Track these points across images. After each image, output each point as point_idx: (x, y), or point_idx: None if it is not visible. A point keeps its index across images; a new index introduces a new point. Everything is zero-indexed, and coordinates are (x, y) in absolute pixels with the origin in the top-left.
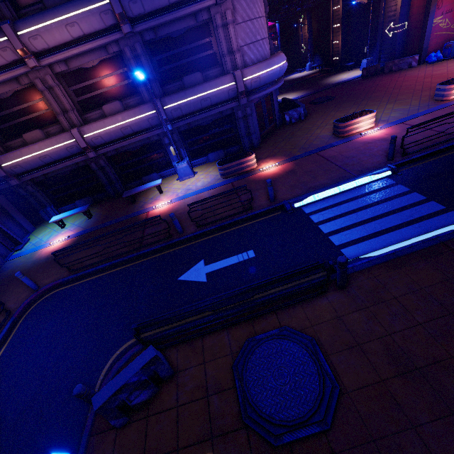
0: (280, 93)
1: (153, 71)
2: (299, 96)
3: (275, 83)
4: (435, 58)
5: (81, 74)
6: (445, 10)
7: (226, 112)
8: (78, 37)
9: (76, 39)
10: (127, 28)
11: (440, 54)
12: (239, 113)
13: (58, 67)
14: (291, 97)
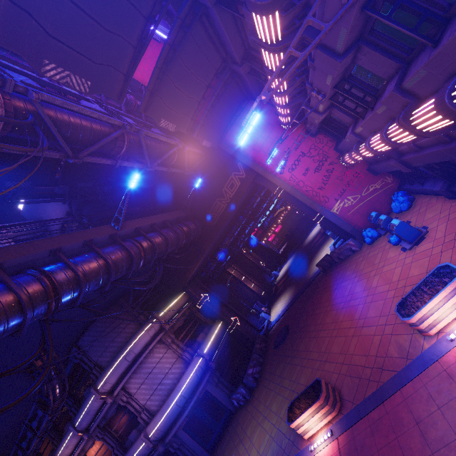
0: (285, 288)
1: (114, 439)
2: (281, 312)
3: (185, 407)
4: (368, 239)
5: (92, 450)
6: (336, 196)
7: (165, 447)
8: (75, 445)
9: (76, 445)
10: (85, 437)
11: (371, 233)
12: (170, 449)
13: (81, 455)
14: (281, 308)
